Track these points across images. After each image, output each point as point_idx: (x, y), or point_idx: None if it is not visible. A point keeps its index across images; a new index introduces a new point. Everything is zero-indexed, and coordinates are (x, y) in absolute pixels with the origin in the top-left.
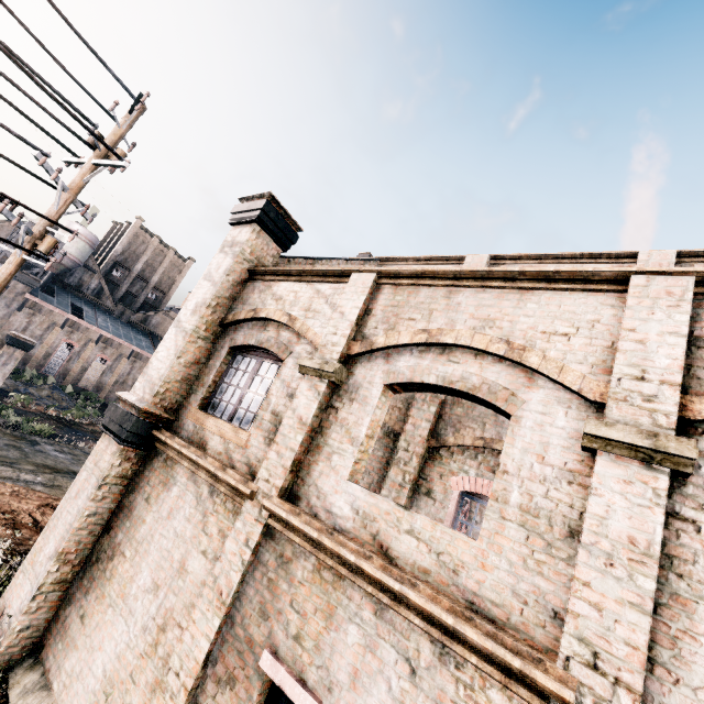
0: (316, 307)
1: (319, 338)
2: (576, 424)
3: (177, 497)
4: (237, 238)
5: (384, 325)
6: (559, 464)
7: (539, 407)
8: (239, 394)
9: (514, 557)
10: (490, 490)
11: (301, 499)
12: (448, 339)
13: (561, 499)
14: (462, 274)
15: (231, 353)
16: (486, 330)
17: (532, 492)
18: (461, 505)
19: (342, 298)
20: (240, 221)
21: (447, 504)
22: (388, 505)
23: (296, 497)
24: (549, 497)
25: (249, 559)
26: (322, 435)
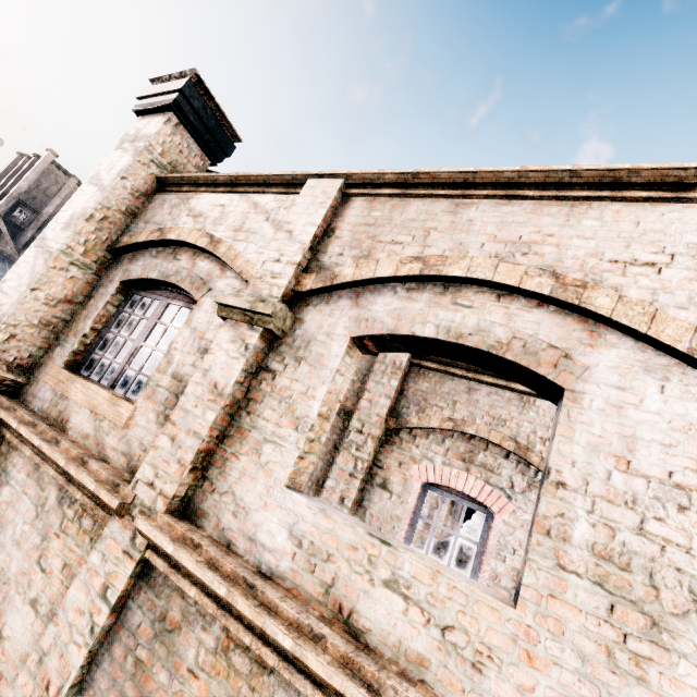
0: (251, 225)
1: (253, 267)
2: (683, 406)
3: (6, 504)
4: (142, 130)
5: (353, 250)
6: (659, 475)
7: (612, 378)
8: (129, 348)
9: (588, 644)
10: (459, 481)
11: (207, 516)
12: (455, 270)
13: (670, 539)
14: (477, 177)
15: (124, 291)
16: (517, 258)
17: (614, 522)
18: (423, 499)
19: (291, 212)
20: (148, 108)
21: (406, 498)
22: (354, 533)
23: (198, 512)
24: (646, 534)
25: (104, 623)
26: (249, 412)
